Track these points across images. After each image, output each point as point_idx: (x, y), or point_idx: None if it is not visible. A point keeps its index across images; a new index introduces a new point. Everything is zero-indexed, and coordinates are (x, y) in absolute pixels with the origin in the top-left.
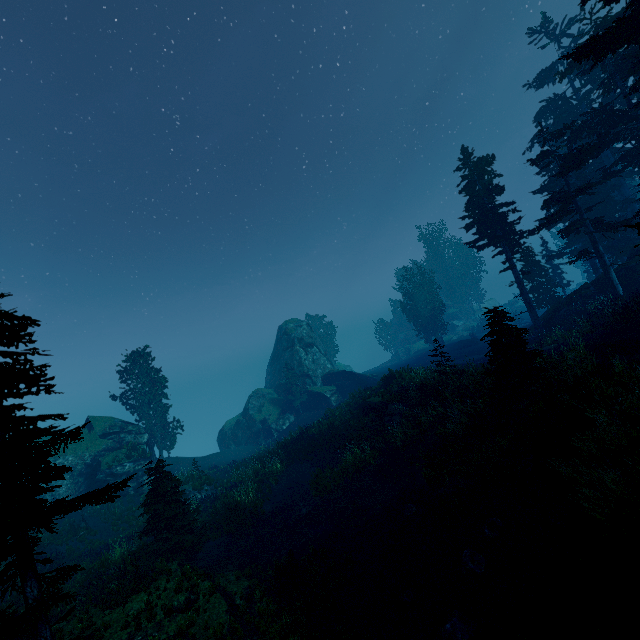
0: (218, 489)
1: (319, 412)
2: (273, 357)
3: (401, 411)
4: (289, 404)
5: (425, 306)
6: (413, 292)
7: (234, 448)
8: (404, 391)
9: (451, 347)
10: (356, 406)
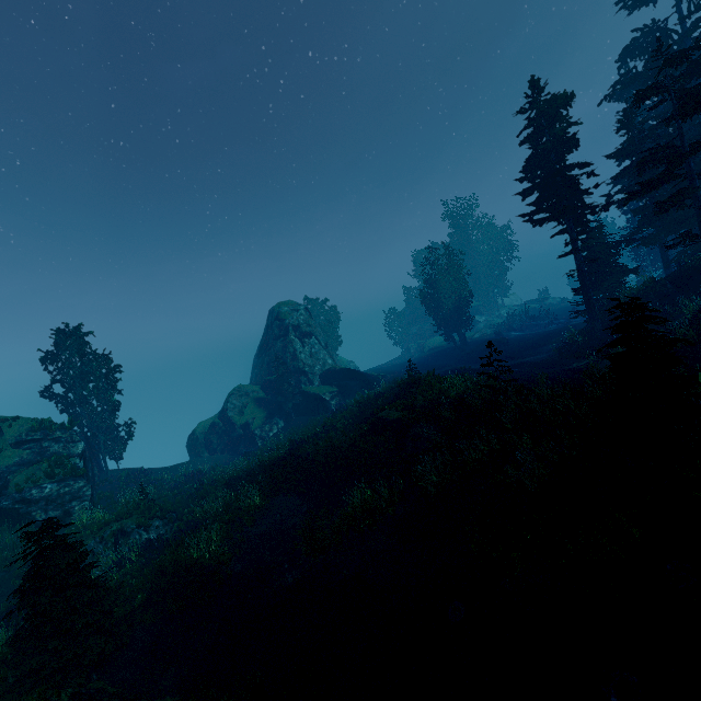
0: (174, 524)
1: (315, 418)
2: (261, 347)
3: (430, 436)
4: (278, 406)
5: (449, 296)
6: (437, 278)
7: (207, 457)
8: (434, 408)
9: (476, 347)
10: (364, 417)
